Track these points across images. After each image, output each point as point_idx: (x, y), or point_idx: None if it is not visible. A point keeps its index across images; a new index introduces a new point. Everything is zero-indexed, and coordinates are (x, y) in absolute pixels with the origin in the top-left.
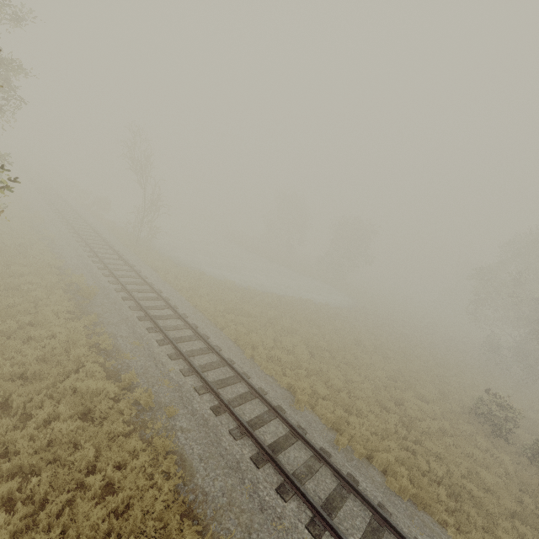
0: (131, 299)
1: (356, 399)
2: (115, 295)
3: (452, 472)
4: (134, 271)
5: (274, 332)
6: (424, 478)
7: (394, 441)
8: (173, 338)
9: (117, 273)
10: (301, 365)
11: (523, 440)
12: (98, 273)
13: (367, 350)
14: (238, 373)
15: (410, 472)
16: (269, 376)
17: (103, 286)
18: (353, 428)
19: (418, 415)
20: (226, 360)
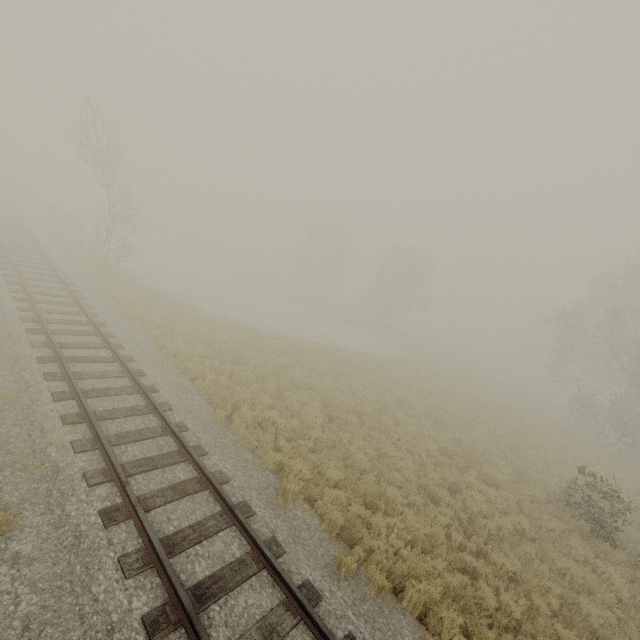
0: (42, 332)
1: (388, 485)
2: (16, 325)
3: (536, 606)
4: (72, 297)
5: (278, 386)
6: (489, 631)
7: (442, 557)
8: (86, 391)
9: (41, 298)
10: (306, 434)
11: (634, 542)
12: (6, 296)
13: (414, 413)
14: (184, 446)
15: (467, 613)
16: (248, 451)
17: (2, 313)
18: (376, 535)
19: (482, 508)
20: (169, 426)
